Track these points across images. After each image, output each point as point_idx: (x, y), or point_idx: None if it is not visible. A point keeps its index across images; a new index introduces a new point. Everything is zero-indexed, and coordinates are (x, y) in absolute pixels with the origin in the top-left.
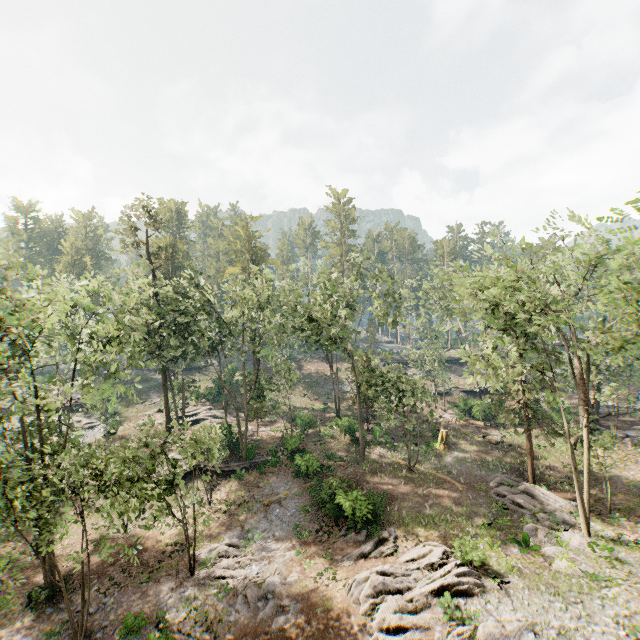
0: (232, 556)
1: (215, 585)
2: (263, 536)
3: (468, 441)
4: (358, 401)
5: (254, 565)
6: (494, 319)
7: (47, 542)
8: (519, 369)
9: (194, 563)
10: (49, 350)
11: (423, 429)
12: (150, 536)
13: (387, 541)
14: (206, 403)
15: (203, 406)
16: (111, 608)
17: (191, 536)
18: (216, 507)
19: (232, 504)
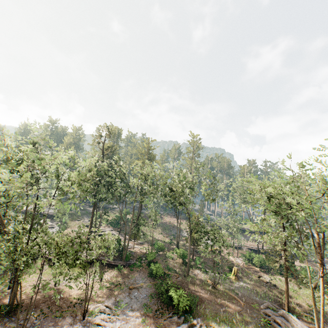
0: (107, 313)
1: (94, 327)
2: (125, 306)
3: (249, 277)
4: (190, 239)
5: (117, 322)
6: (268, 205)
7: (21, 274)
8: (281, 235)
9: (86, 311)
10: (48, 181)
11: (224, 265)
12: (66, 291)
13: (195, 326)
14: (110, 227)
15: (108, 228)
16: (37, 326)
17: (87, 296)
18: (104, 283)
19: (112, 284)
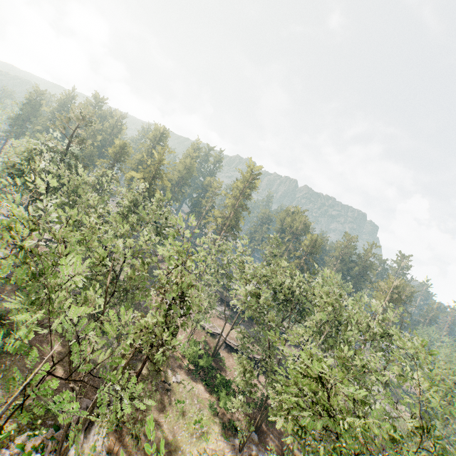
0: None
1: None
2: None
3: None
4: None
5: None
6: None
7: None
8: None
9: None
10: None
11: None
12: None
13: None
14: None
15: None
16: None
17: None
18: None
19: None
